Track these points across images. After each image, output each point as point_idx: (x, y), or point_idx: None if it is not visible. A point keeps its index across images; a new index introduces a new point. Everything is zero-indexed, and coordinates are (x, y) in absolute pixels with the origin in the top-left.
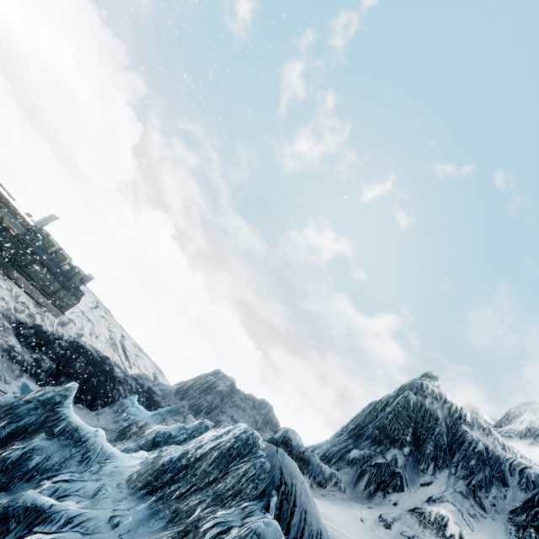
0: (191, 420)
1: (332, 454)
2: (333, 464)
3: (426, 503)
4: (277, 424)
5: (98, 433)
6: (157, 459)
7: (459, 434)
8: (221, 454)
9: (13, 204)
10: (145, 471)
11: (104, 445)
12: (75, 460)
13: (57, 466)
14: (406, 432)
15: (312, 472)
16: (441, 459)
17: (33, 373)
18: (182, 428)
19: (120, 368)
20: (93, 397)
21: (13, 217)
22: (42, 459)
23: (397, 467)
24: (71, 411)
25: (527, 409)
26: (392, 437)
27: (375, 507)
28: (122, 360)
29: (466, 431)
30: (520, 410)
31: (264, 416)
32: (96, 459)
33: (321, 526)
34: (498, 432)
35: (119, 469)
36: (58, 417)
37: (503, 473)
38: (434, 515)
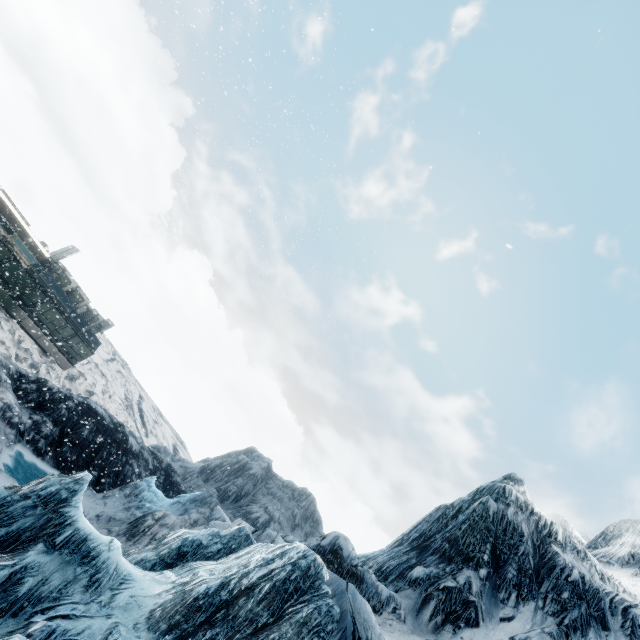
0: (219, 513)
1: (389, 569)
2: (390, 582)
3: None
4: (319, 520)
5: (112, 545)
6: (187, 588)
7: (548, 556)
8: (273, 588)
9: (26, 230)
10: (172, 606)
11: (118, 562)
12: (80, 584)
13: (56, 594)
14: (483, 549)
15: (365, 593)
16: (526, 587)
17: (30, 439)
18: (215, 535)
19: (135, 438)
20: (100, 472)
21: (26, 246)
22: (37, 582)
23: (471, 594)
24: (79, 512)
25: (629, 529)
26: (466, 554)
27: None
28: (138, 426)
29: (557, 553)
30: (620, 529)
31: (305, 509)
32: (108, 583)
33: None
34: (593, 555)
35: (137, 600)
36: (62, 520)
37: (603, 612)
38: None
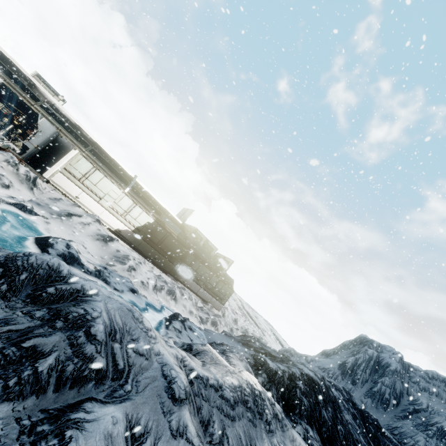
0: None
1: None
2: None
3: None
4: None
5: None
6: None
7: None
8: None
9: (163, 207)
10: None
11: None
12: None
13: None
14: None
15: None
16: None
17: None
18: None
19: None
20: None
21: (170, 220)
22: None
23: None
24: None
25: None
26: None
27: None
28: (256, 329)
29: None
30: None
31: None
32: None
33: None
34: None
35: None
36: None
37: None
38: None
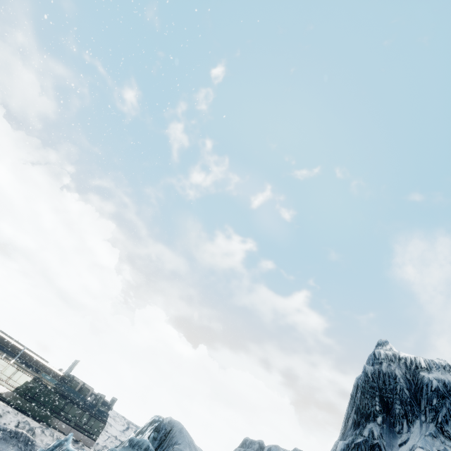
0: None
1: None
2: None
3: None
4: None
5: None
6: None
7: (419, 382)
8: (138, 432)
9: (47, 365)
10: None
11: None
12: None
13: None
14: (374, 403)
15: None
16: (410, 412)
17: None
18: None
19: None
20: None
21: (48, 375)
22: None
23: (374, 439)
24: (69, 445)
25: None
26: (365, 413)
27: None
28: None
29: (423, 376)
30: None
31: None
32: None
33: (180, 440)
34: None
35: None
36: (63, 449)
37: None
38: None
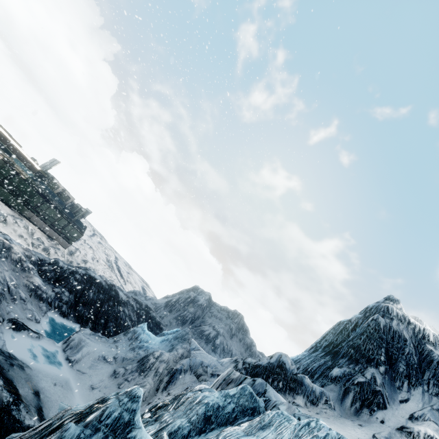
0: (194, 344)
1: (313, 370)
2: (316, 379)
3: (409, 420)
4: (247, 330)
5: None
6: None
7: (425, 353)
8: None
9: (20, 151)
10: None
11: None
12: None
13: None
14: (379, 352)
15: (305, 392)
16: (414, 377)
17: (56, 306)
18: (227, 395)
19: (122, 291)
20: (105, 320)
21: (22, 163)
22: None
23: (376, 385)
24: (144, 433)
25: None
26: (368, 357)
27: (365, 425)
28: (118, 278)
29: (431, 351)
30: None
31: (237, 324)
32: None
33: None
34: None
35: None
36: None
37: None
38: (423, 436)
